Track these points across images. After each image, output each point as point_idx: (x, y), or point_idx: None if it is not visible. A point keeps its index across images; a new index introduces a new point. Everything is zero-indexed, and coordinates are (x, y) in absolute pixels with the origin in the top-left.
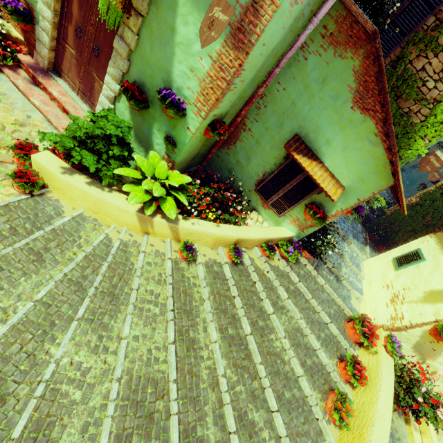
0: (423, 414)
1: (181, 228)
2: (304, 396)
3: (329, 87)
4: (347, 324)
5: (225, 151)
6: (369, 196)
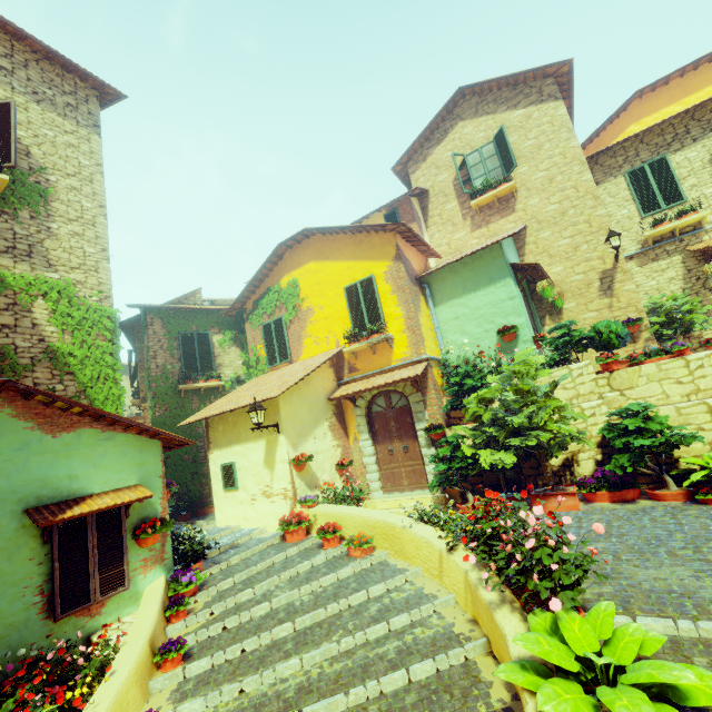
0: (359, 497)
1: None
2: (355, 574)
3: (5, 445)
4: (289, 541)
5: None
6: (162, 465)
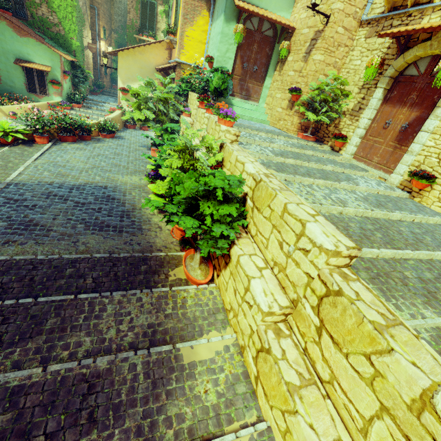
0: None
1: (2, 108)
2: None
3: (7, 35)
4: None
5: (1, 86)
6: (60, 64)
